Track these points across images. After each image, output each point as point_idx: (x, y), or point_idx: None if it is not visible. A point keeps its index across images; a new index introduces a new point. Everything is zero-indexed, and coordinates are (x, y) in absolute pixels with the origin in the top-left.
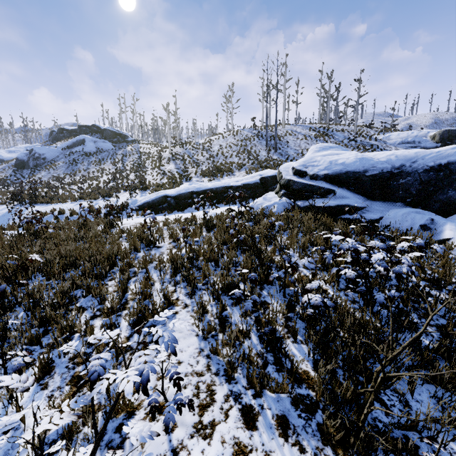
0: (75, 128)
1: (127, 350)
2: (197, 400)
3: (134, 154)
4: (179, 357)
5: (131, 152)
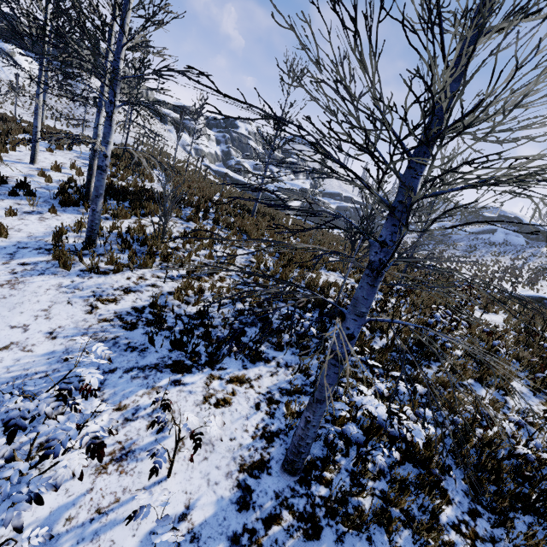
0: (493, 216)
1: (475, 310)
2: (490, 321)
3: (546, 257)
4: (490, 317)
5: (544, 253)
